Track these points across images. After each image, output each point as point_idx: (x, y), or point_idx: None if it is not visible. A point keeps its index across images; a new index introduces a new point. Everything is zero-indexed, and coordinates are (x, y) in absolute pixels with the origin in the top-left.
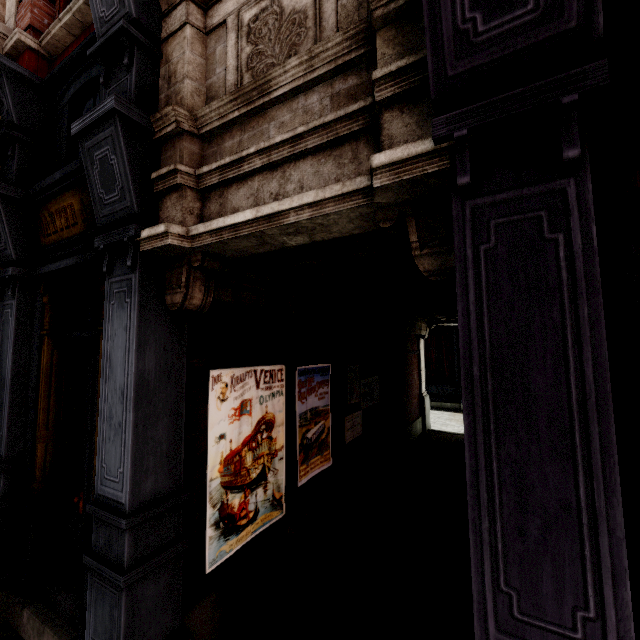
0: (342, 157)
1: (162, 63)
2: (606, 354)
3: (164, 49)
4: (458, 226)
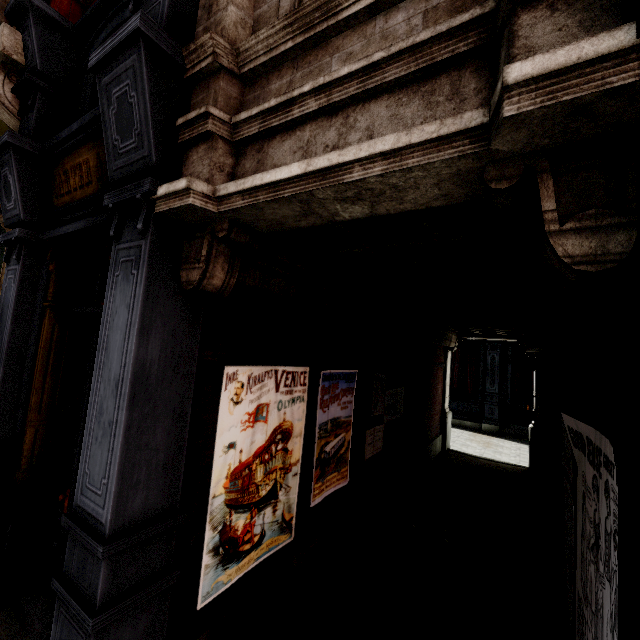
0: (435, 93)
1: None
2: None
3: None
4: None
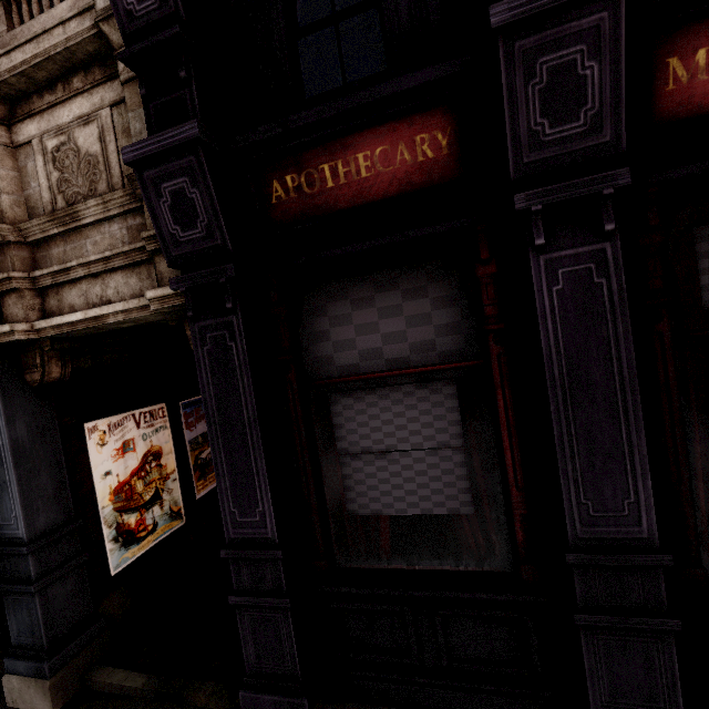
0: (141, 274)
1: None
2: (254, 398)
3: None
4: (194, 337)
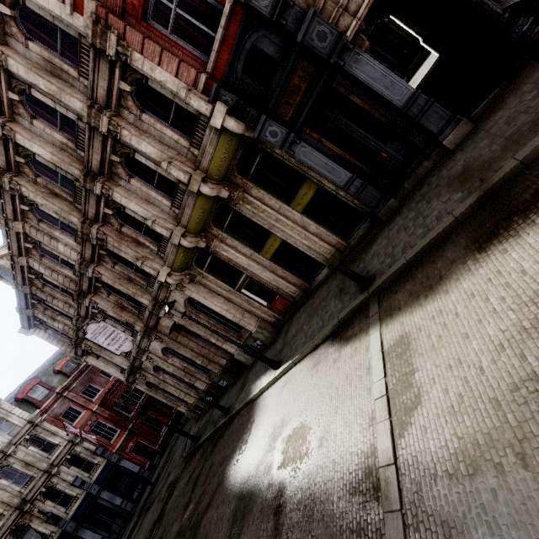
0: None
1: None
2: None
3: None
4: None
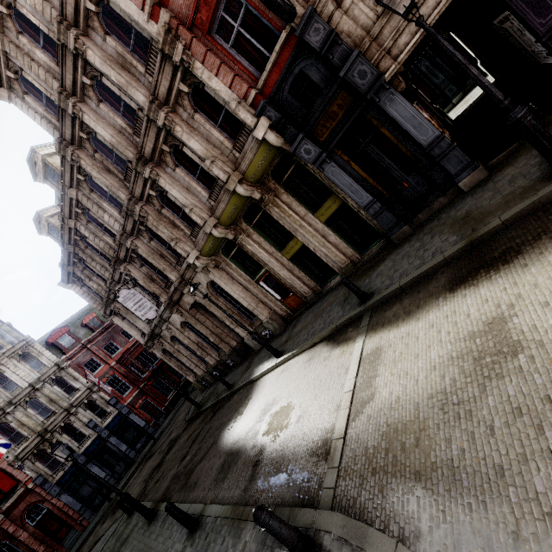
0: None
1: (340, 35)
2: None
3: (337, 31)
4: None
